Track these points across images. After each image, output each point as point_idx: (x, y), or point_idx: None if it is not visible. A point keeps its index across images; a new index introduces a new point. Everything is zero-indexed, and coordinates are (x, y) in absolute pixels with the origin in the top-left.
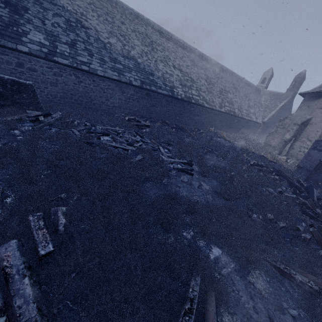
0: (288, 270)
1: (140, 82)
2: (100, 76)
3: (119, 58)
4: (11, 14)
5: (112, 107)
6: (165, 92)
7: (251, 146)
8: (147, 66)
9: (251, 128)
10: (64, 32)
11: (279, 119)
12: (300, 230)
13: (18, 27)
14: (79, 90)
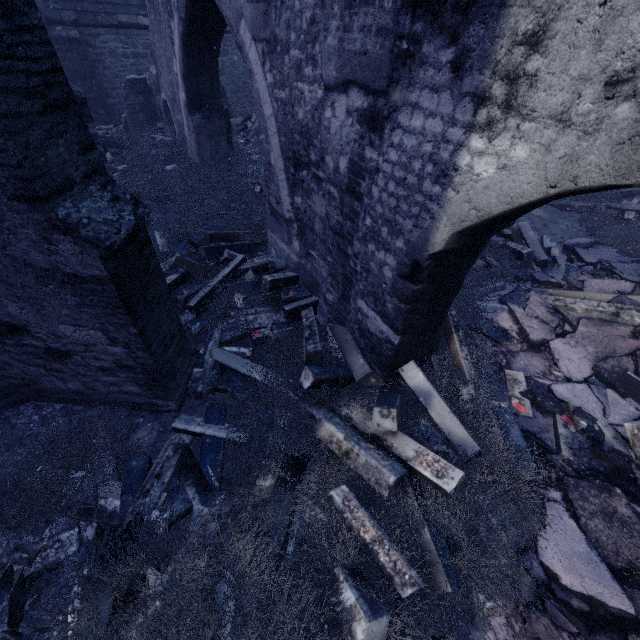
0: (568, 204)
1: None
2: None
3: None
4: None
5: None
6: None
7: None
8: None
9: None
10: None
11: None
12: None
13: None
14: None
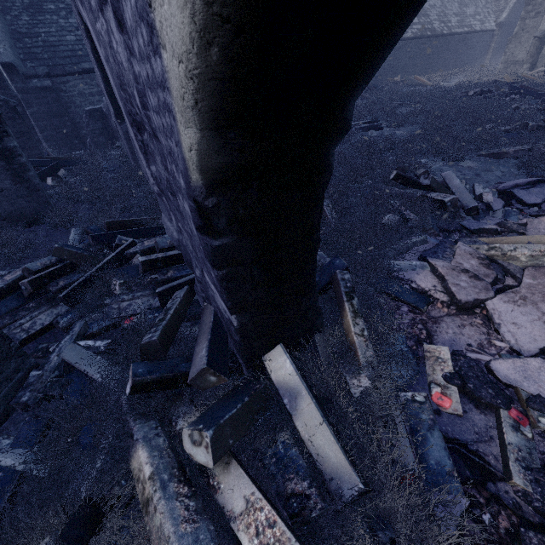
0: (502, 151)
1: None
2: None
3: None
4: None
5: None
6: None
7: (475, 77)
8: None
9: (475, 48)
10: None
11: (525, 1)
12: (529, 124)
13: None
14: None
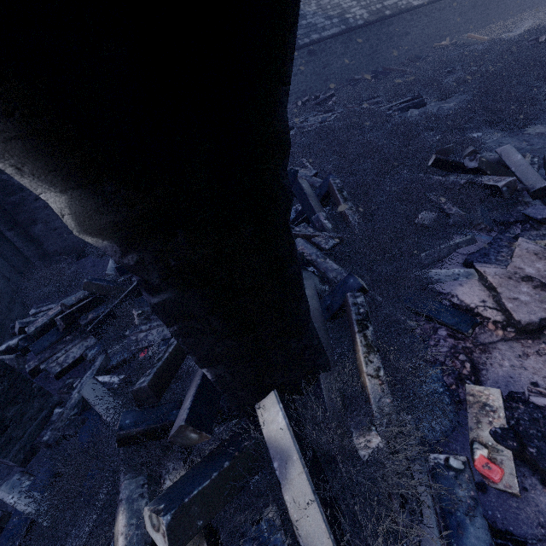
0: None
1: None
2: None
3: None
4: None
5: None
6: (334, 30)
7: None
8: None
9: None
10: None
11: None
12: None
13: None
14: None
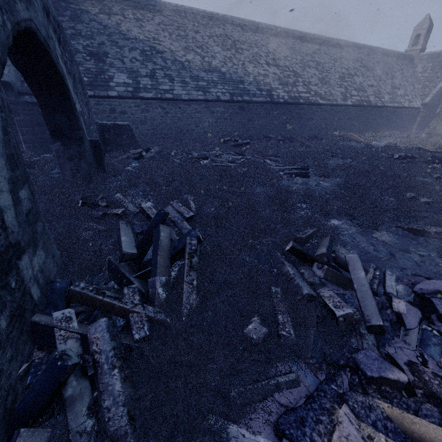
0: (422, 228)
1: (229, 95)
2: (185, 100)
3: (201, 74)
4: (97, 64)
5: (204, 134)
6: (261, 99)
7: (402, 141)
8: (233, 73)
9: (404, 119)
10: (142, 65)
11: None
12: None
13: (104, 75)
14: (167, 123)
